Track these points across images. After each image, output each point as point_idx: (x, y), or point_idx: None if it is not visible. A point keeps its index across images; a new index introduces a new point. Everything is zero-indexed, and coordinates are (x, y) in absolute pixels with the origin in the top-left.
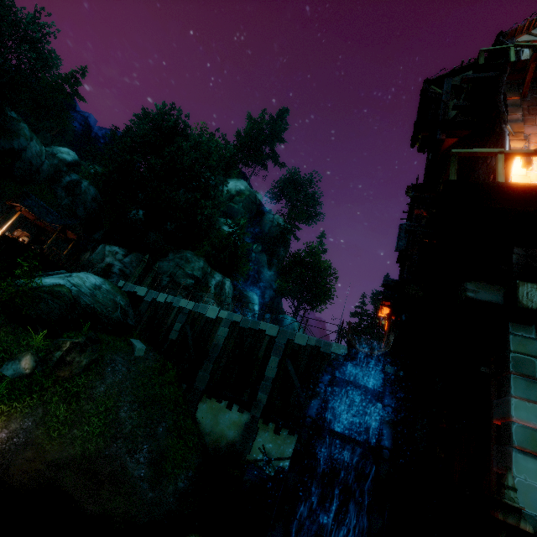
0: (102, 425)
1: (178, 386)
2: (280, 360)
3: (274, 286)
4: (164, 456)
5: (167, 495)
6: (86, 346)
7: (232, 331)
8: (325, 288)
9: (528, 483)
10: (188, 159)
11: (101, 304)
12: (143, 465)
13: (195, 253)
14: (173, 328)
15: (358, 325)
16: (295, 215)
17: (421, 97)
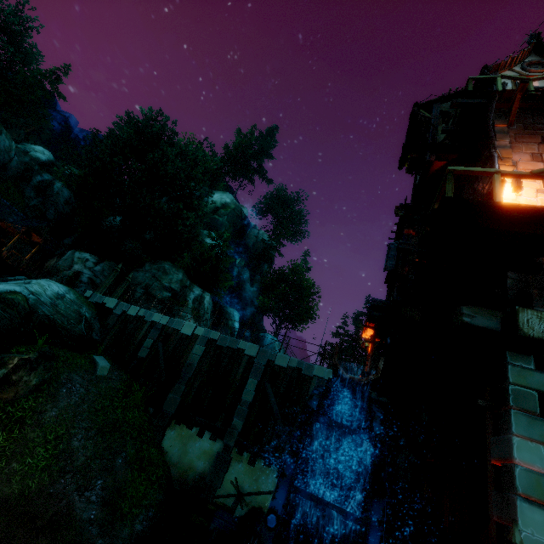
0: (49, 457)
1: (144, 410)
2: (259, 382)
3: (256, 303)
4: (120, 493)
5: (120, 541)
6: (38, 363)
7: (208, 349)
8: (308, 306)
9: (535, 539)
10: (172, 167)
11: (62, 316)
12: (94, 505)
13: (174, 265)
14: (143, 344)
15: (339, 346)
16: (281, 231)
17: (410, 120)
